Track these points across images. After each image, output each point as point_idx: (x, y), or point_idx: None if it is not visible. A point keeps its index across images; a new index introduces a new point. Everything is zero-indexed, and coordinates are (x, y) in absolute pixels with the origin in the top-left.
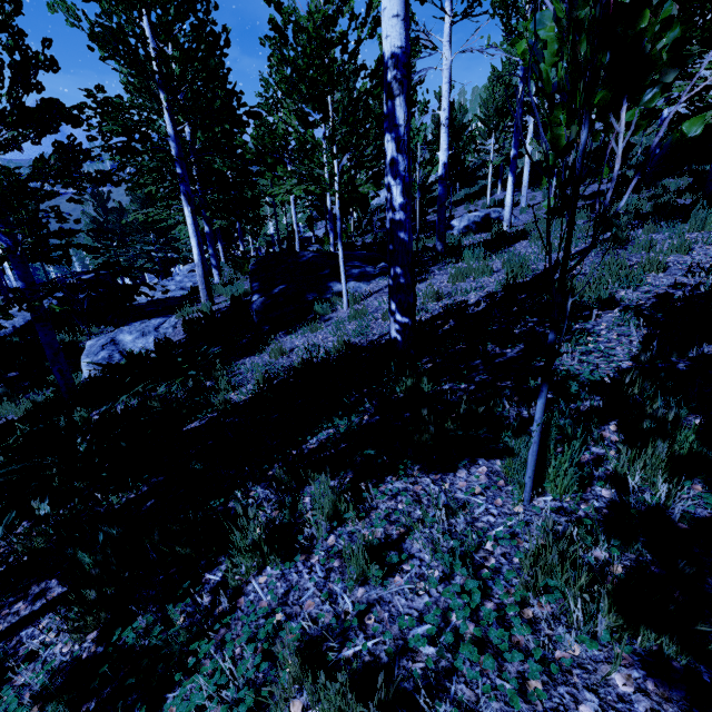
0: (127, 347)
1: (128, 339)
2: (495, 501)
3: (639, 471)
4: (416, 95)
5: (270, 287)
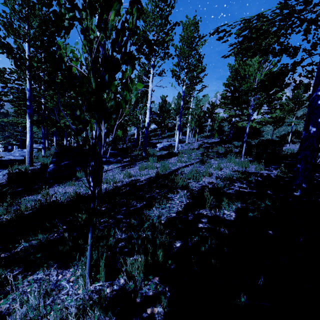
0: None
1: None
2: (75, 286)
3: (136, 269)
4: None
5: (61, 161)
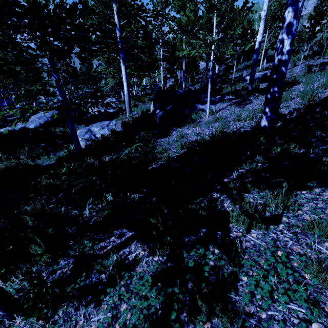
0: (96, 133)
1: (96, 130)
2: None
3: None
4: None
5: (165, 106)
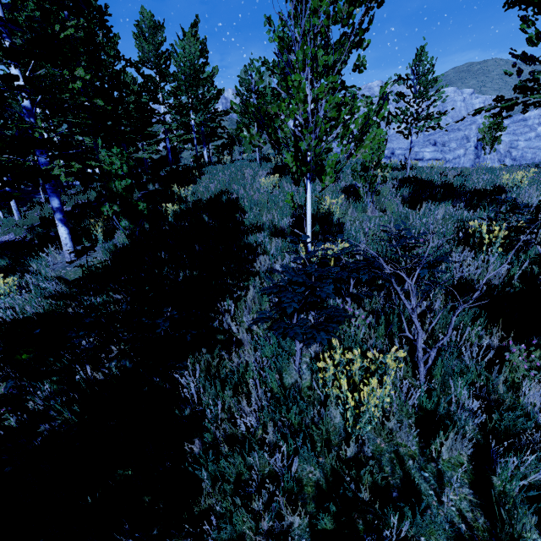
0: None
1: None
2: None
3: None
4: None
5: None
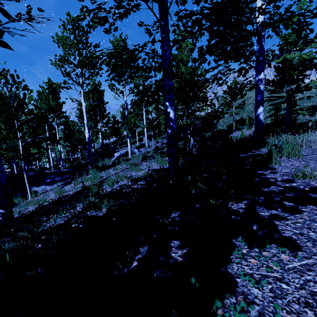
0: None
1: None
2: None
3: None
4: (105, 107)
5: None
